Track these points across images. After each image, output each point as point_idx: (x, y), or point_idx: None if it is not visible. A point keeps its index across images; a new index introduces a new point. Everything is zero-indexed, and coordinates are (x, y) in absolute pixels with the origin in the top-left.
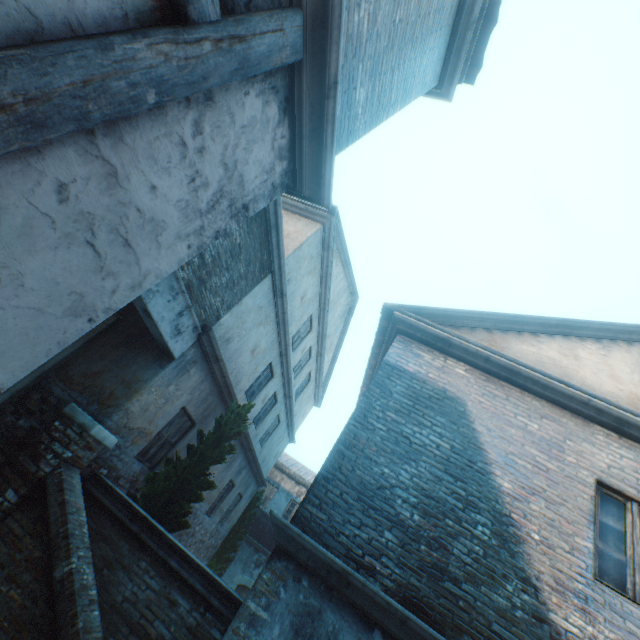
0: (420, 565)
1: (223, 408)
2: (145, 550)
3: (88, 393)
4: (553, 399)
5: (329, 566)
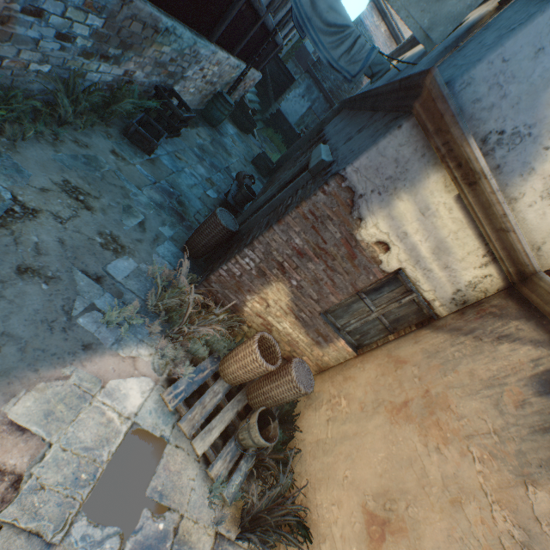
0: (336, 86)
1: None
2: (273, 59)
3: None
4: None
5: (316, 79)
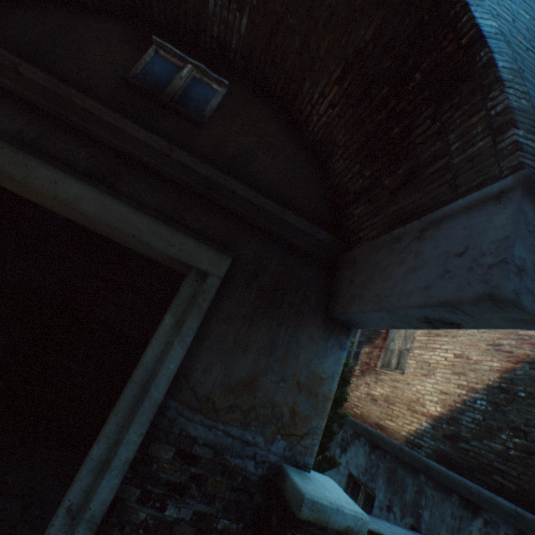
0: None
1: None
2: None
3: (255, 422)
4: None
5: None
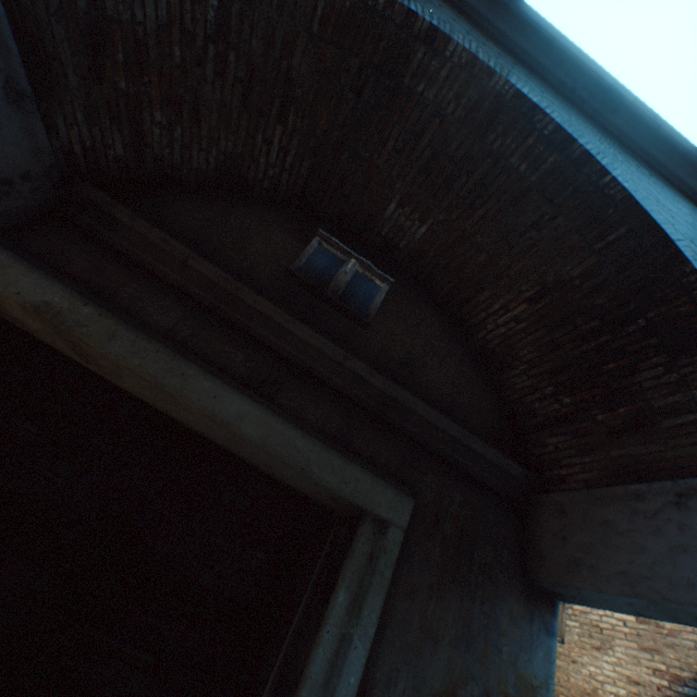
0: None
1: None
2: None
3: None
4: None
5: None
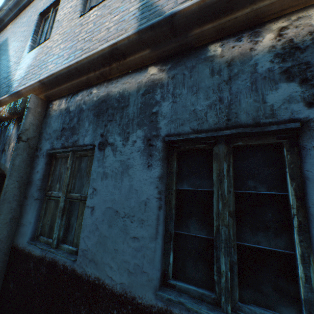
0: None
1: None
2: None
3: None
4: None
5: None
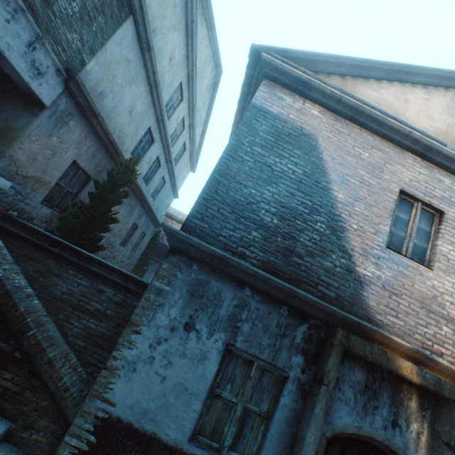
0: (277, 250)
1: (114, 166)
2: (70, 264)
3: None
4: (383, 134)
5: (212, 256)
